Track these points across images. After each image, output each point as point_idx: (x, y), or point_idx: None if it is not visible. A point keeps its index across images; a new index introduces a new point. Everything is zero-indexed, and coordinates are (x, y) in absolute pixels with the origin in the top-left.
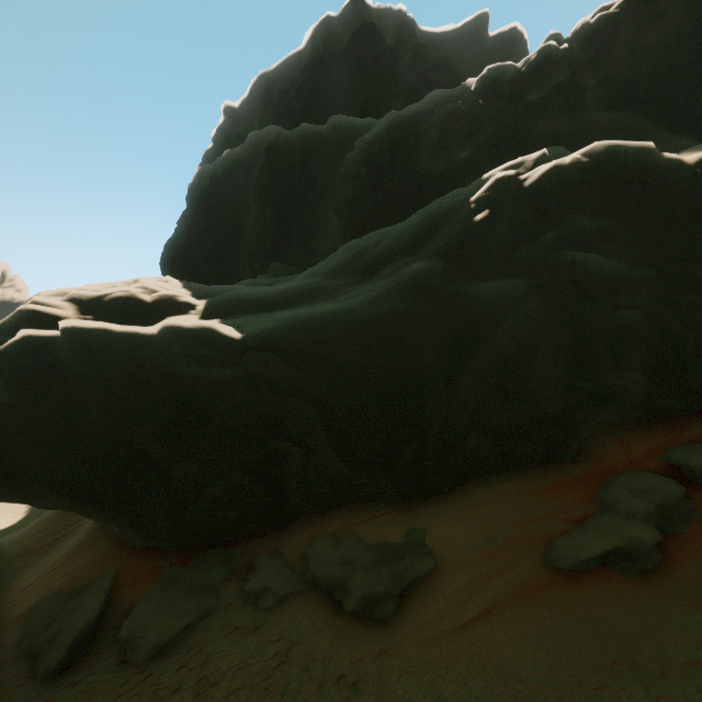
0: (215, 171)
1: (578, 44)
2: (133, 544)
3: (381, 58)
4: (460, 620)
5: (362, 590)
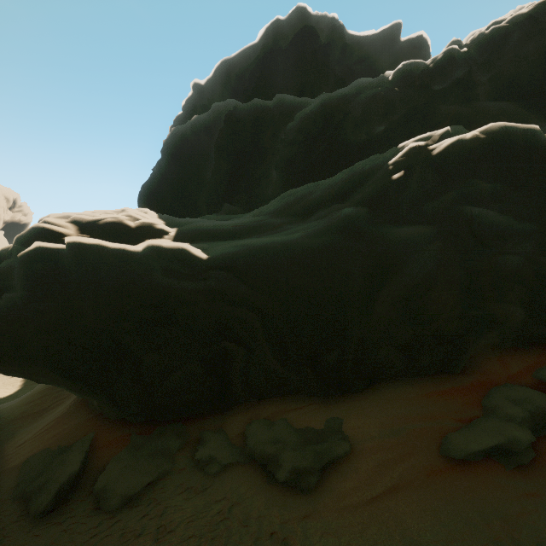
0: (185, 131)
1: (475, 49)
2: (107, 416)
3: (316, 53)
4: (370, 494)
5: (291, 465)
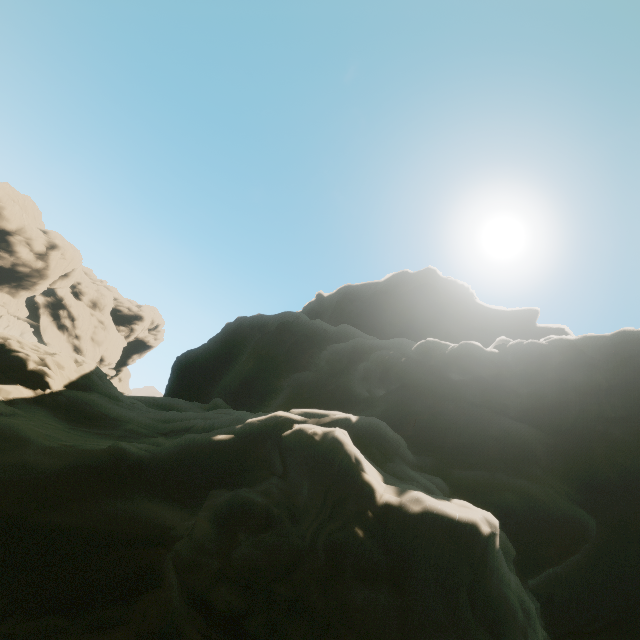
0: (244, 322)
1: (512, 354)
2: None
3: (431, 306)
4: None
5: None
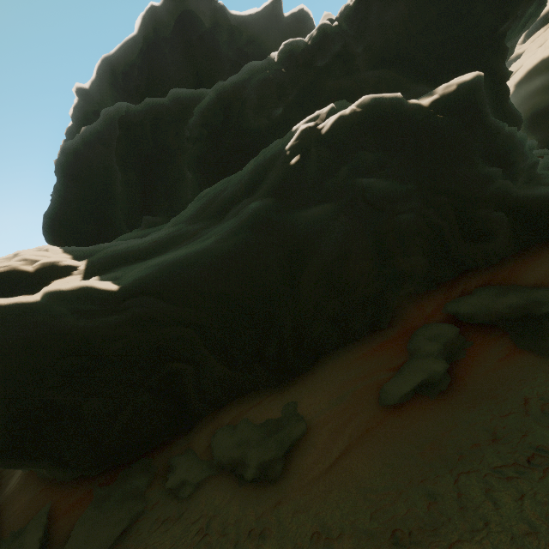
0: (77, 146)
1: (345, 21)
2: (62, 479)
3: (203, 39)
4: (329, 462)
5: (257, 461)
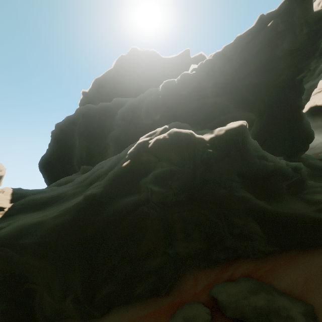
0: (61, 125)
1: (200, 70)
2: None
3: (144, 70)
4: None
5: None
